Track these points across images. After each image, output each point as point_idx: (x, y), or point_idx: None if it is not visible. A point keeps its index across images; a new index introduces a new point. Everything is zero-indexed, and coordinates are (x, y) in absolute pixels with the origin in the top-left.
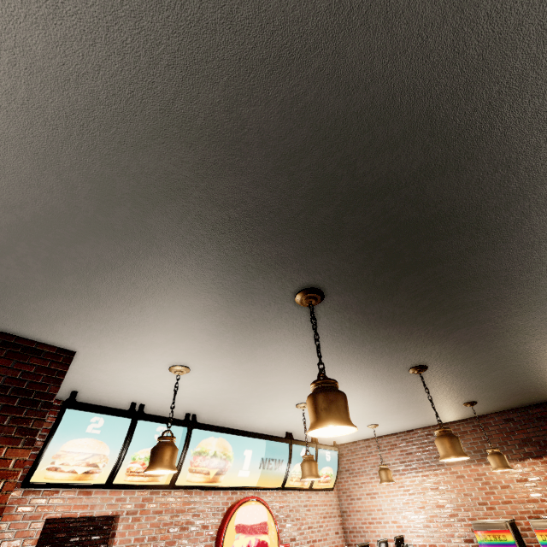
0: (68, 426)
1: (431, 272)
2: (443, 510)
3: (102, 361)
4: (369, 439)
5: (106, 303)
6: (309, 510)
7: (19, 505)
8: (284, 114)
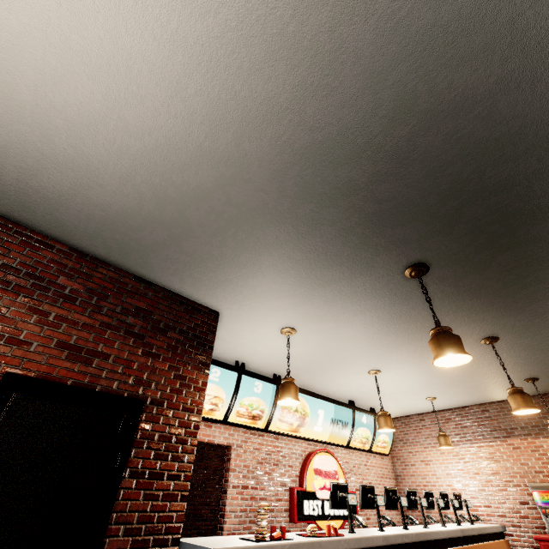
0: None
1: (522, 251)
2: (498, 476)
3: (233, 322)
4: (423, 414)
5: (262, 273)
6: (369, 469)
7: None
8: (445, 141)
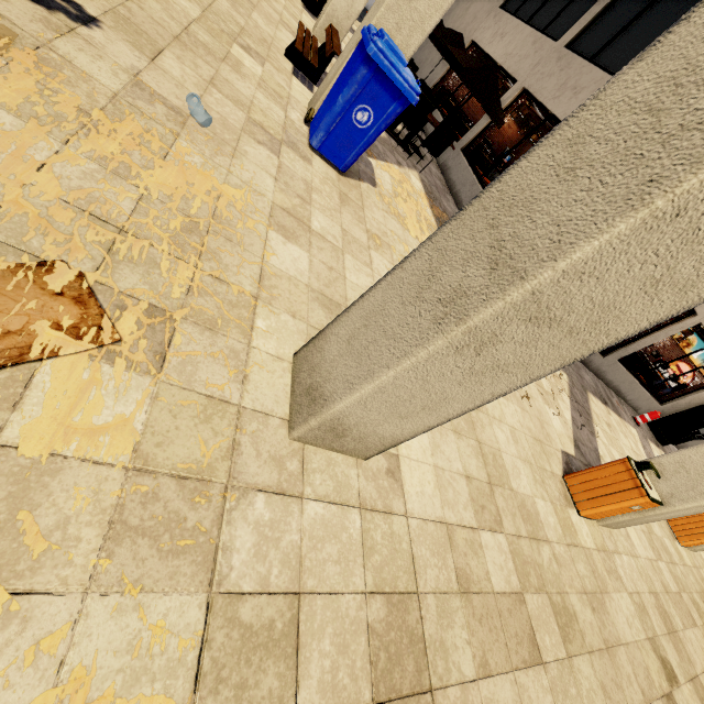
0: None
1: None
2: None
3: None
4: None
5: None
6: None
7: None
8: None
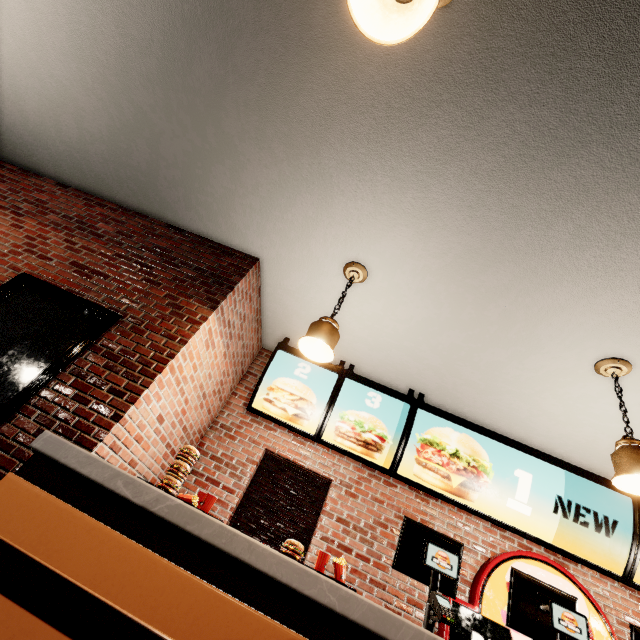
0: (279, 364)
1: None
2: None
3: (284, 274)
4: None
5: (244, 157)
6: None
7: (247, 428)
8: None
